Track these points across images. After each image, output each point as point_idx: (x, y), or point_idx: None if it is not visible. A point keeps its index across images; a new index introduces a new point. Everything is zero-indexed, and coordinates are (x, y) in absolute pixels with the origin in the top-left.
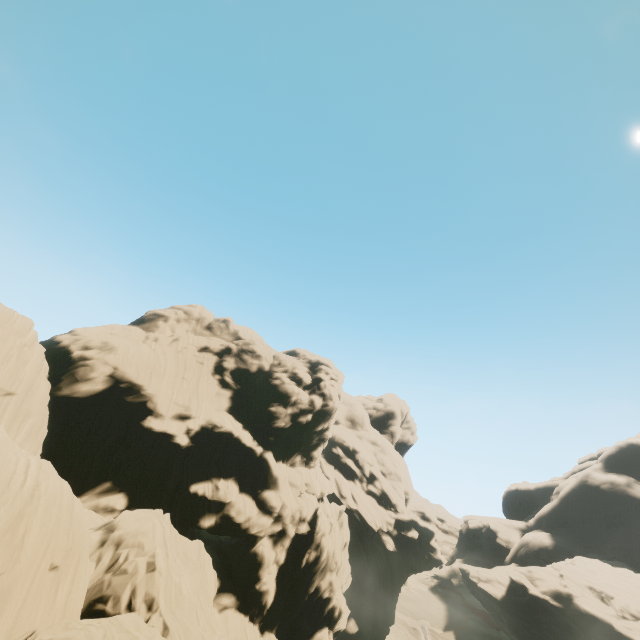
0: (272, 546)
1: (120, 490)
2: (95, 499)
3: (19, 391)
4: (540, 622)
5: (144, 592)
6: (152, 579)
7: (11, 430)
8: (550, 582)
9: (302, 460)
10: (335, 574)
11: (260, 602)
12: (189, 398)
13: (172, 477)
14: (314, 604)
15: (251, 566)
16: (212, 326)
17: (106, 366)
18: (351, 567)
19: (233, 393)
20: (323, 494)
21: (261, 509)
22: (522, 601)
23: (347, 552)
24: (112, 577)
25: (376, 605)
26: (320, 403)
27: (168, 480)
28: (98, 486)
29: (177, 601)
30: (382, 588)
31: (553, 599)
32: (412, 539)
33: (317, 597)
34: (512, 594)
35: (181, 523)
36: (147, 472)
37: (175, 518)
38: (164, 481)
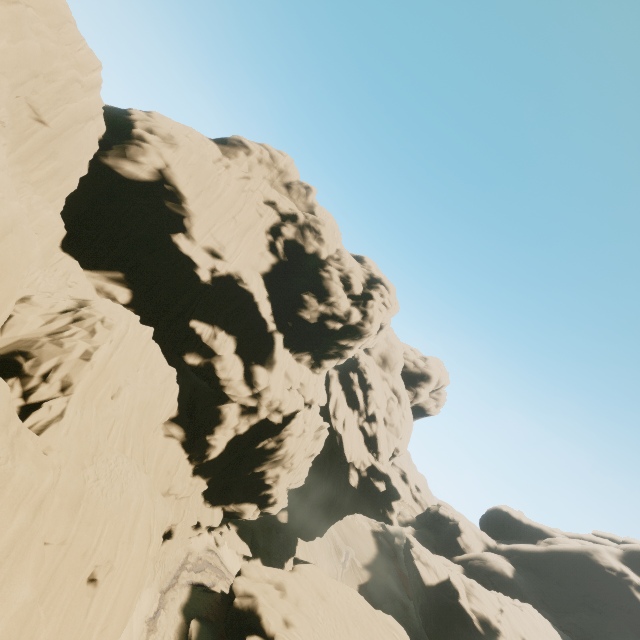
0: (238, 414)
1: (129, 286)
2: (104, 281)
3: (52, 124)
4: (452, 627)
5: (66, 373)
6: (81, 367)
7: (31, 160)
8: (486, 608)
9: (310, 361)
10: (286, 472)
11: (204, 451)
12: (229, 239)
13: (180, 303)
14: (255, 482)
15: (211, 418)
16: (292, 186)
17: (159, 158)
18: (309, 474)
19: (277, 262)
20: (313, 402)
21: (246, 378)
22: (447, 601)
23: (311, 461)
24: (47, 342)
25: (314, 515)
26: (357, 319)
27: (175, 303)
28: (111, 271)
29: (102, 401)
30: (327, 507)
31: (479, 622)
32: (377, 489)
33: (260, 478)
34: (441, 589)
35: (170, 347)
36: (159, 285)
37: (167, 339)
38: (171, 302)
